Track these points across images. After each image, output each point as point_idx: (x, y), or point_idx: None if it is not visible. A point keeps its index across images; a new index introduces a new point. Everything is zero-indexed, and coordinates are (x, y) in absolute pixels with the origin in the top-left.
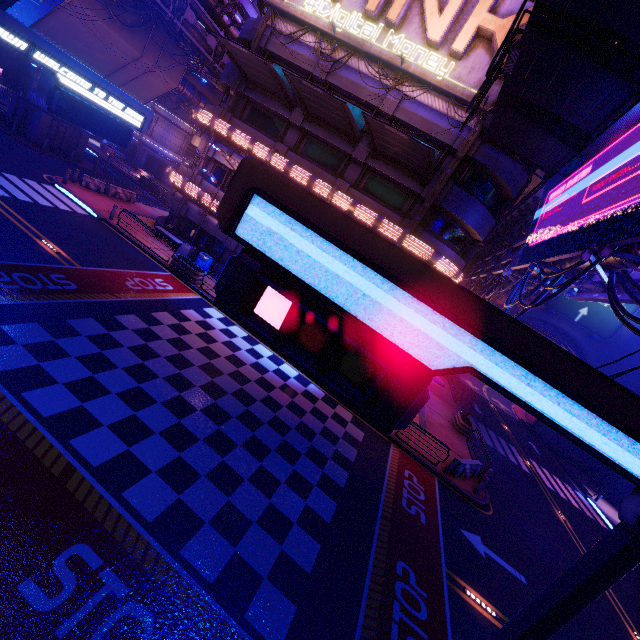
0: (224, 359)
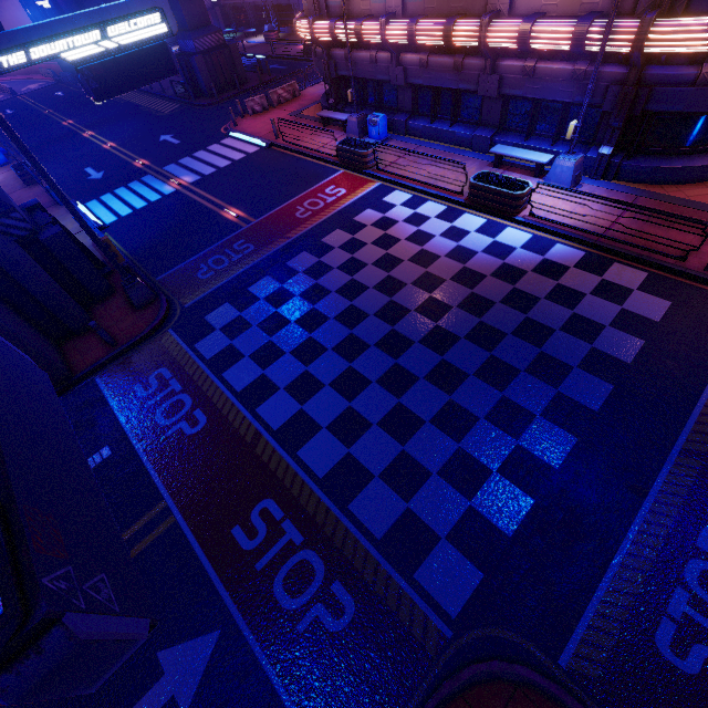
0: (407, 263)
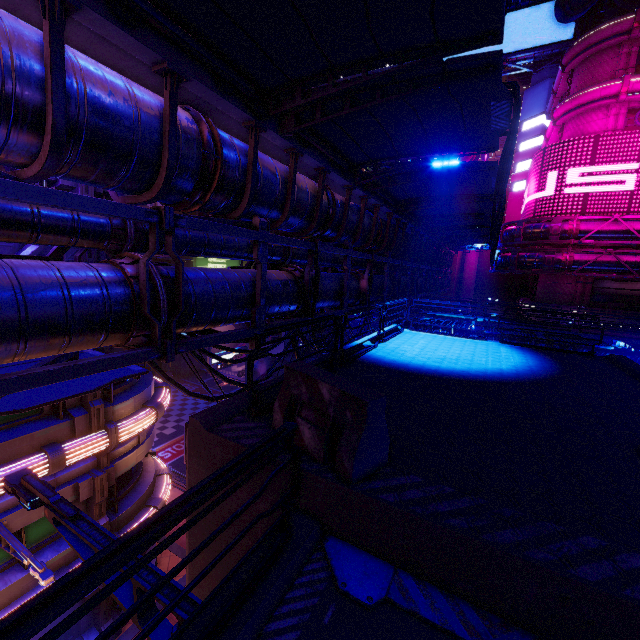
0: None
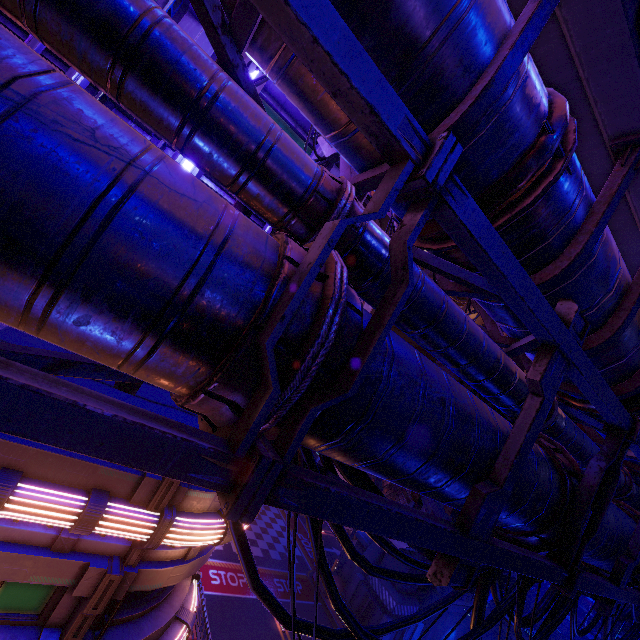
0: None
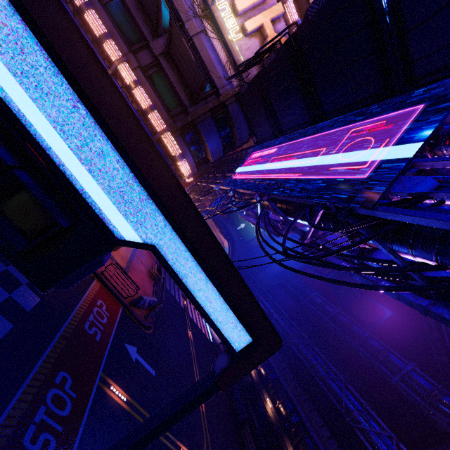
0: None
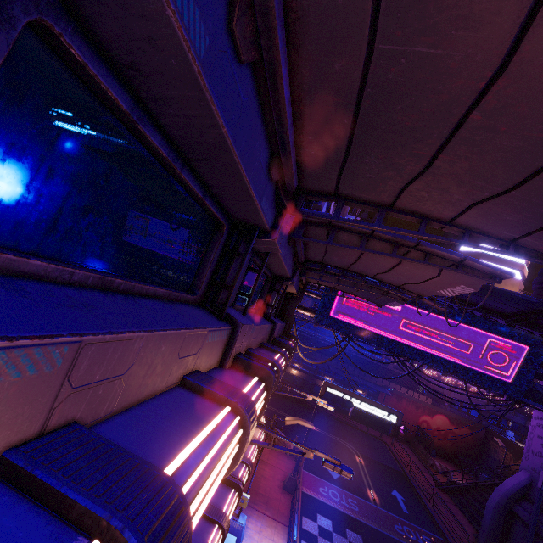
0: None
